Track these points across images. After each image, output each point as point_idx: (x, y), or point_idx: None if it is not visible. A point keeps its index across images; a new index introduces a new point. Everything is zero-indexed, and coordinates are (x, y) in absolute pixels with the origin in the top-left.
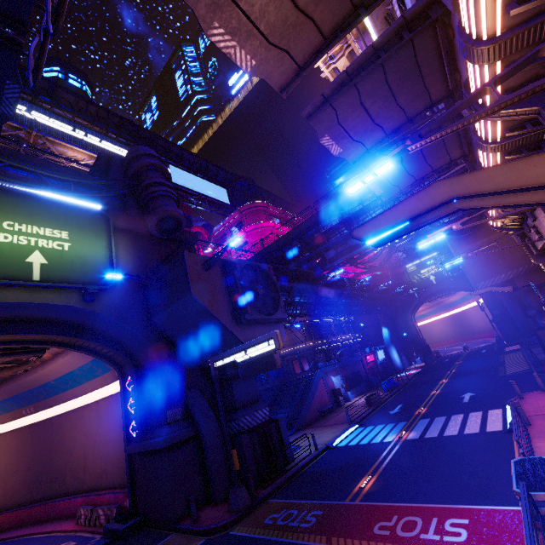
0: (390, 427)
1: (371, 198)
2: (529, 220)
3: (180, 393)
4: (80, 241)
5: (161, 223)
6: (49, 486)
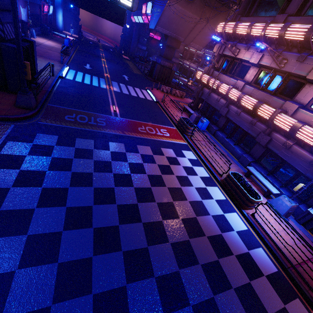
0: (96, 78)
1: None
2: (240, 45)
3: None
4: None
5: None
6: None
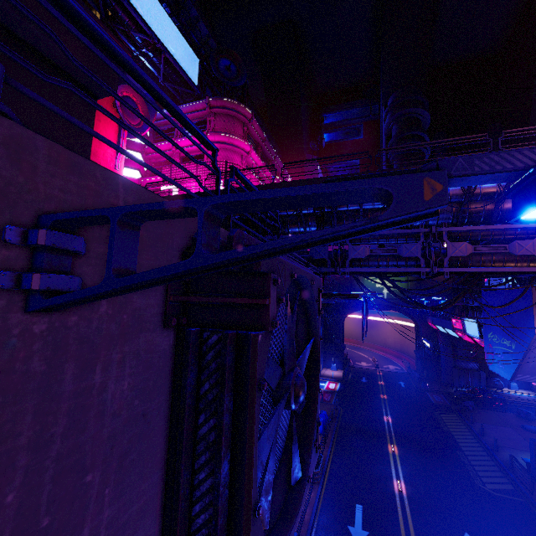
0: None
1: (488, 194)
2: None
3: None
4: None
5: None
6: None
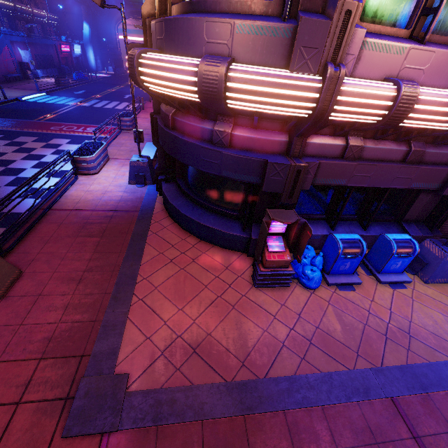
0: (72, 99)
1: None
2: None
3: None
4: None
5: None
6: None
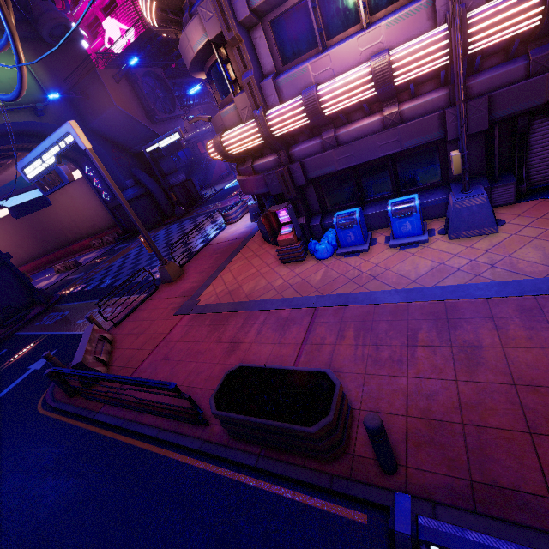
0: None
1: None
2: None
3: (129, 171)
4: (1, 63)
5: (52, 30)
6: (57, 242)
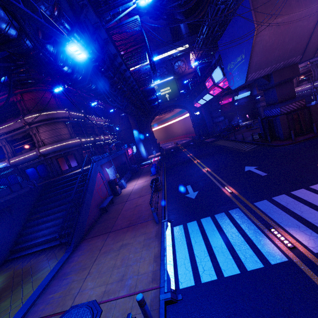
0: (226, 221)
1: None
2: None
3: None
4: None
5: None
6: None
